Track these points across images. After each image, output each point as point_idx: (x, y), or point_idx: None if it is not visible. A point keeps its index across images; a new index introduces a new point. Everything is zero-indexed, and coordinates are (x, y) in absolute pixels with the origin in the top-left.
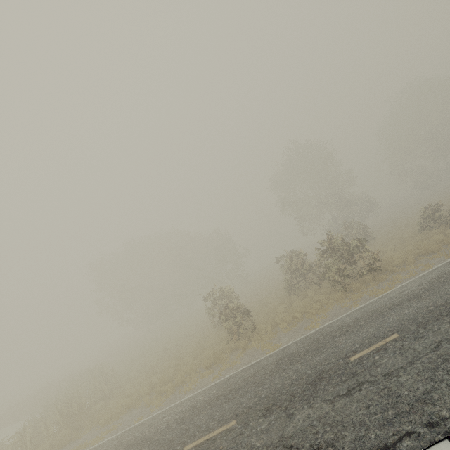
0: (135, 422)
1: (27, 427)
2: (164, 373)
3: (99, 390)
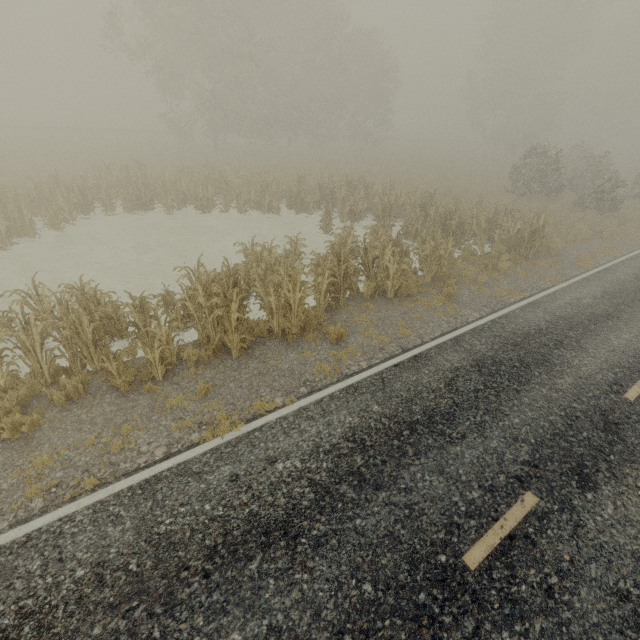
0: (636, 246)
1: (542, 220)
2: (558, 218)
3: (485, 211)
